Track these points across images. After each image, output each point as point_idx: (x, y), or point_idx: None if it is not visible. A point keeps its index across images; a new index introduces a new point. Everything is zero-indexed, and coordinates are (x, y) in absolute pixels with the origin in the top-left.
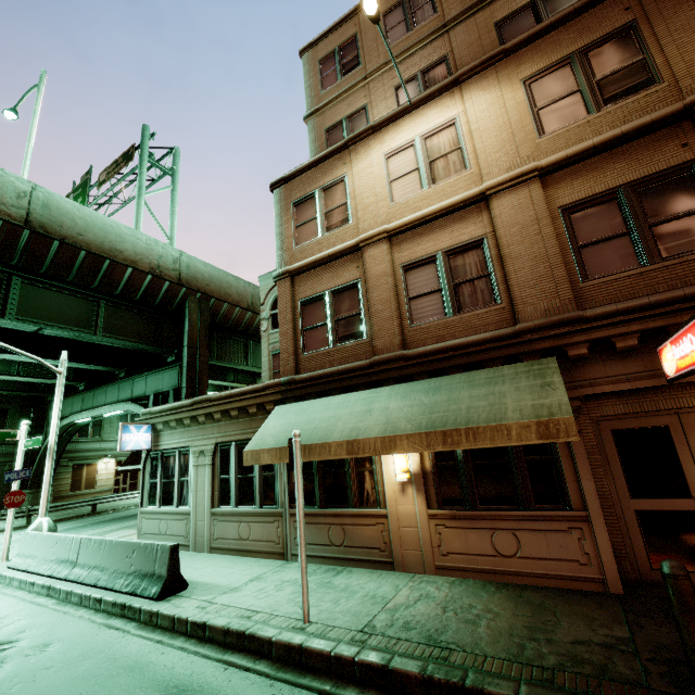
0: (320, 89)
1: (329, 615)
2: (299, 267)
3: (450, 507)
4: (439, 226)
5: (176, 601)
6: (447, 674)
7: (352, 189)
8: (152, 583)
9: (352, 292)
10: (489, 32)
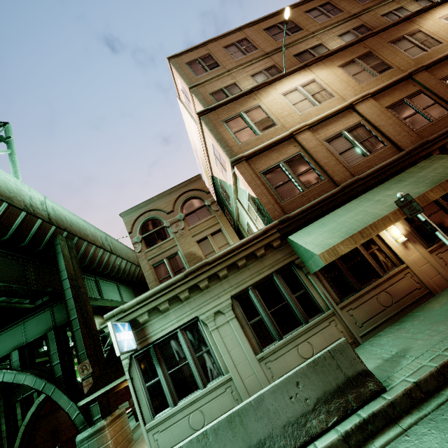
0: (195, 75)
1: None
2: (252, 152)
3: (433, 243)
4: (333, 121)
5: (395, 379)
6: None
7: (268, 110)
8: (358, 386)
9: (299, 159)
10: (292, 58)
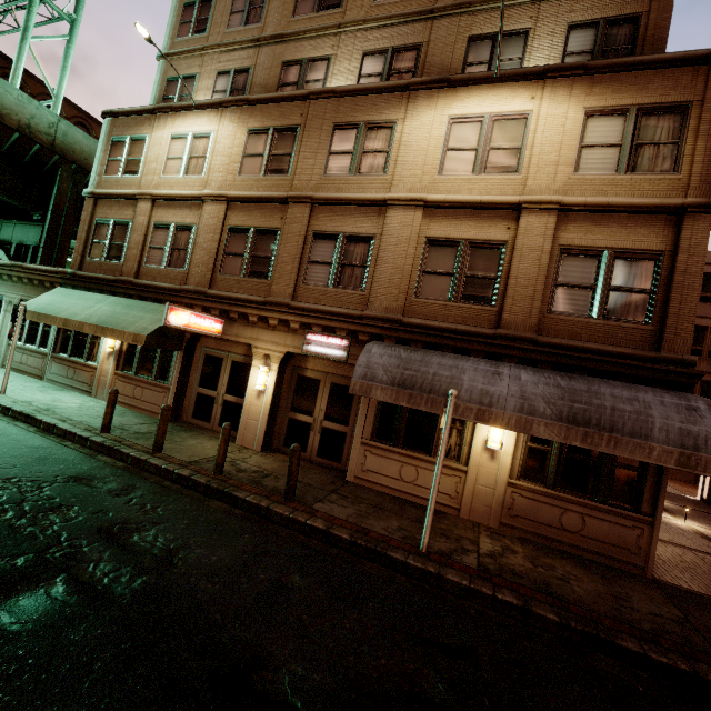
0: (177, 35)
1: (19, 396)
2: (100, 193)
3: (126, 372)
4: (180, 206)
5: None
6: (30, 413)
7: (147, 150)
8: None
9: (125, 228)
10: (277, 66)
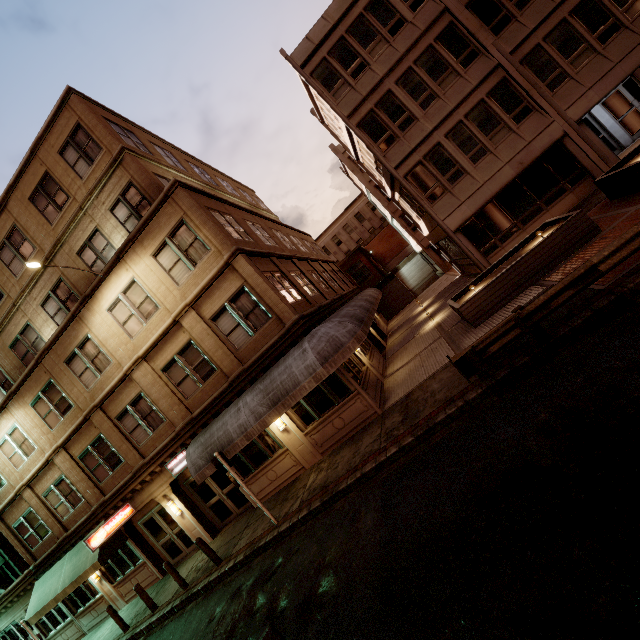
0: None
1: None
2: None
3: (118, 579)
4: (44, 474)
5: None
6: None
7: None
8: None
9: (32, 514)
10: (9, 352)
